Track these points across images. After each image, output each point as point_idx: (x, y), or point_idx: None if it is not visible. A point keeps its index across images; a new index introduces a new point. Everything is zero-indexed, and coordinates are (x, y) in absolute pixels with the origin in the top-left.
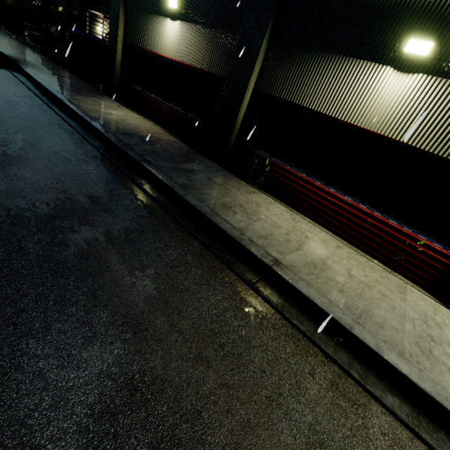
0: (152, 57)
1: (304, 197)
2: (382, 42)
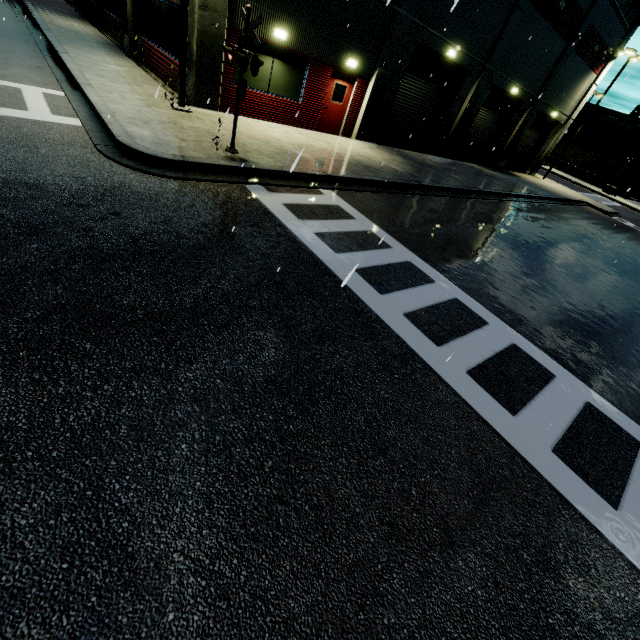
0: None
1: (154, 61)
2: None
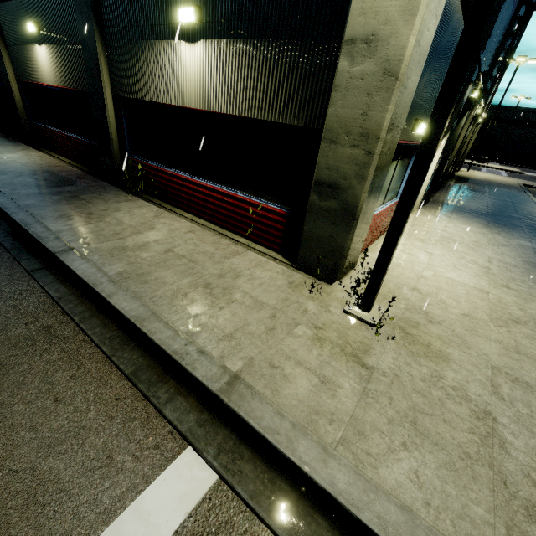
0: (42, 89)
1: (181, 193)
2: (169, 18)
